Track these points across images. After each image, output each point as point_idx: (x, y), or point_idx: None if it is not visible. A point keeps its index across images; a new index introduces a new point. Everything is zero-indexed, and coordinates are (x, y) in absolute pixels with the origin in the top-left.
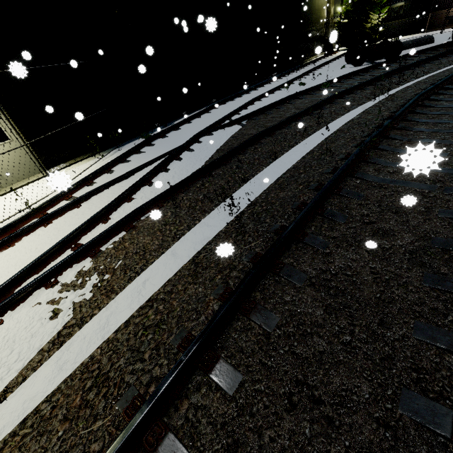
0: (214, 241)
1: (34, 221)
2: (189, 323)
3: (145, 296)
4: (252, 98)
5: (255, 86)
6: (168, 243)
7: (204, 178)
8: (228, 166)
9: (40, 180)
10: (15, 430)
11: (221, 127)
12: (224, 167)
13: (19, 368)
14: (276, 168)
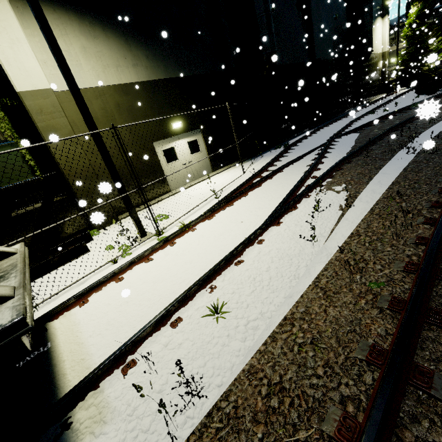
0: (410, 165)
1: (265, 176)
2: (439, 177)
3: (387, 183)
4: (345, 122)
5: (340, 117)
6: (375, 171)
7: (366, 150)
8: (378, 145)
9: (215, 176)
10: (370, 211)
11: (344, 134)
12: (375, 145)
13: (343, 203)
14: (418, 141)
